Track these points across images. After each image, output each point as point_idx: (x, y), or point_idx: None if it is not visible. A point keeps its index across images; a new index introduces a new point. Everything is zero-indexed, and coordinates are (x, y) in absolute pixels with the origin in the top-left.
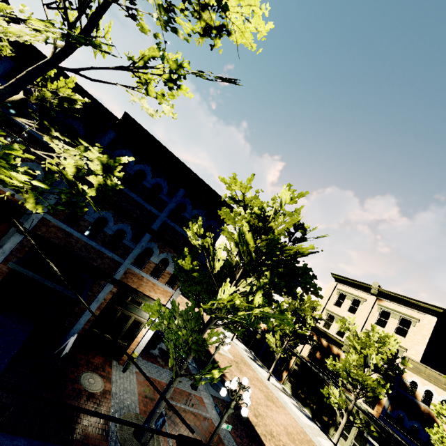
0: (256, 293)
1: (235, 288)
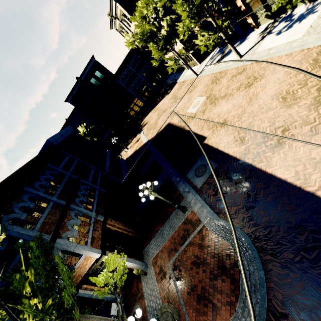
0: None
1: None
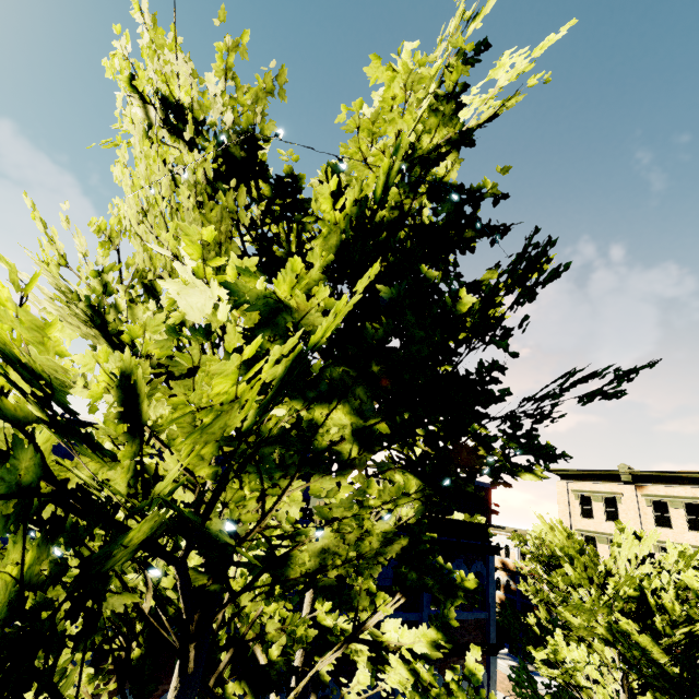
0: None
1: None
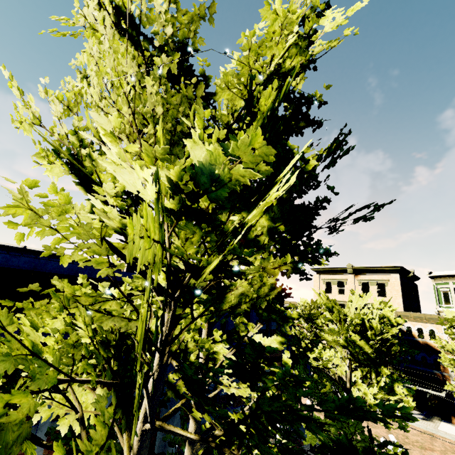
0: (394, 385)
1: (376, 389)
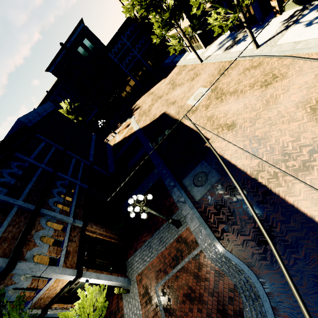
0: None
1: None
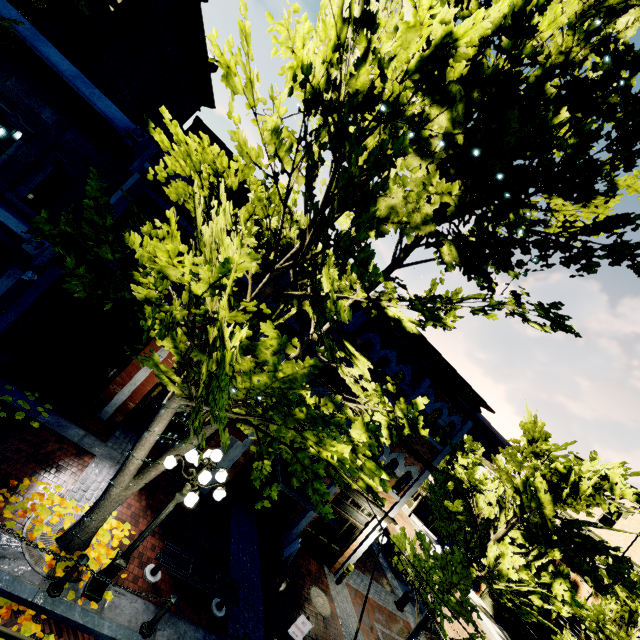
0: (556, 579)
1: (524, 561)
